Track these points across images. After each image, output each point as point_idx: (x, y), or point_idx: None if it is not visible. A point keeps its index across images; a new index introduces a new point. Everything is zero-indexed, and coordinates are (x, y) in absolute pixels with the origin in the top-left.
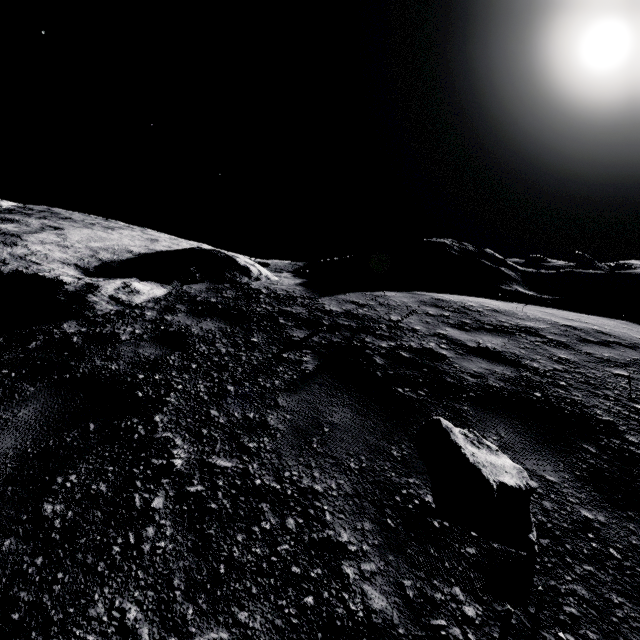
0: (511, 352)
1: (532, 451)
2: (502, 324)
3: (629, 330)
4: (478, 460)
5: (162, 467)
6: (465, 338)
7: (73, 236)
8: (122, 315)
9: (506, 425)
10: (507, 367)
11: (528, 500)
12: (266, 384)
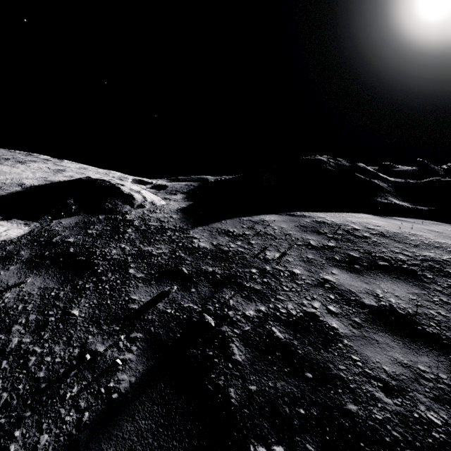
0: (427, 315)
1: None
2: (397, 257)
3: None
4: None
5: None
6: (358, 288)
7: None
8: None
9: None
10: (435, 356)
11: None
12: (18, 450)
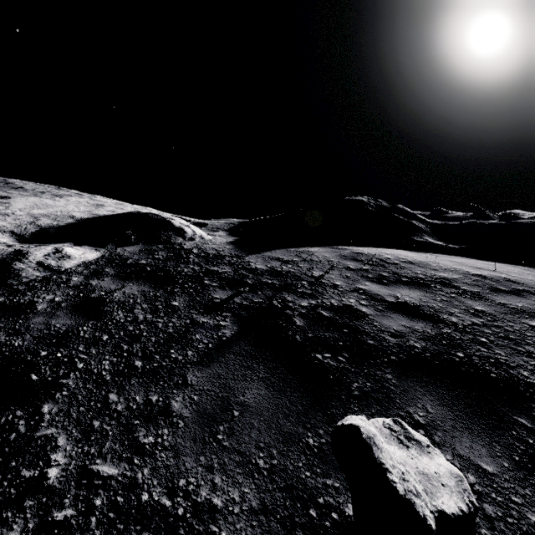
0: (429, 306)
1: (463, 430)
2: (418, 276)
3: (533, 276)
4: (410, 486)
5: (31, 481)
6: (384, 292)
7: (17, 204)
8: (47, 281)
9: (432, 396)
10: (427, 323)
11: (473, 525)
12: (178, 356)
